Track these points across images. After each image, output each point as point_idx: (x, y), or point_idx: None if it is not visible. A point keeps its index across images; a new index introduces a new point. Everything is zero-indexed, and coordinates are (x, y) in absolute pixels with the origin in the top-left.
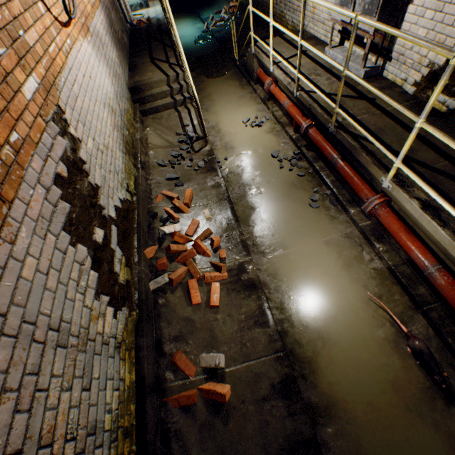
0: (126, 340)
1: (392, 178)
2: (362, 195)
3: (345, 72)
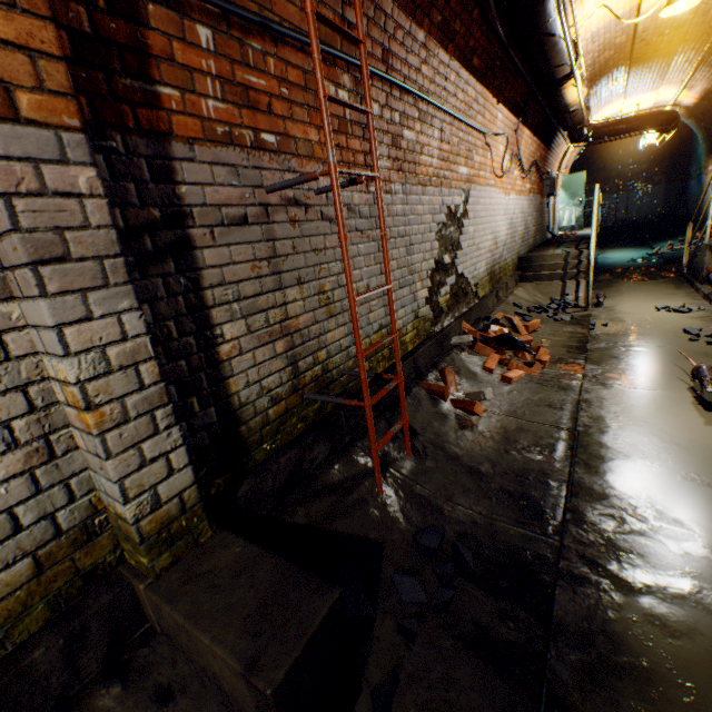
0: (420, 326)
1: None
2: None
3: None
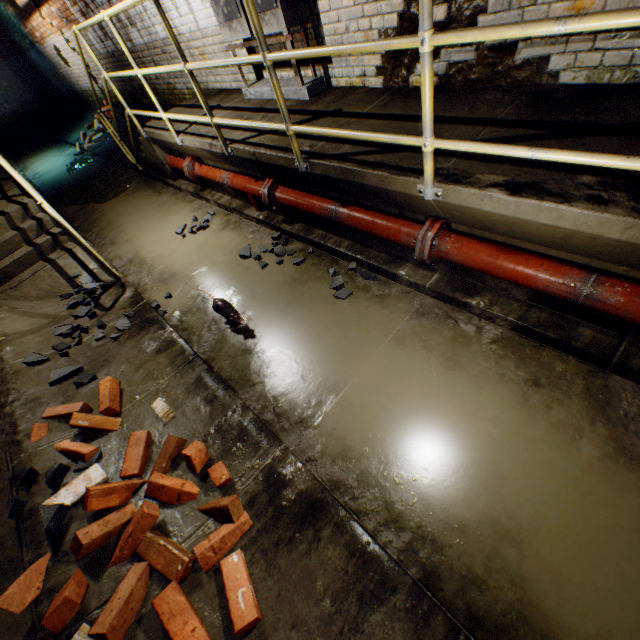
0: None
1: (434, 178)
2: (405, 238)
3: (269, 58)
